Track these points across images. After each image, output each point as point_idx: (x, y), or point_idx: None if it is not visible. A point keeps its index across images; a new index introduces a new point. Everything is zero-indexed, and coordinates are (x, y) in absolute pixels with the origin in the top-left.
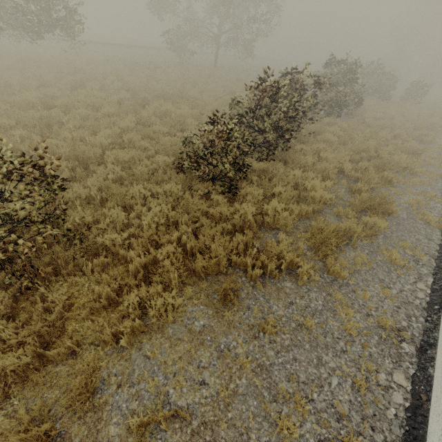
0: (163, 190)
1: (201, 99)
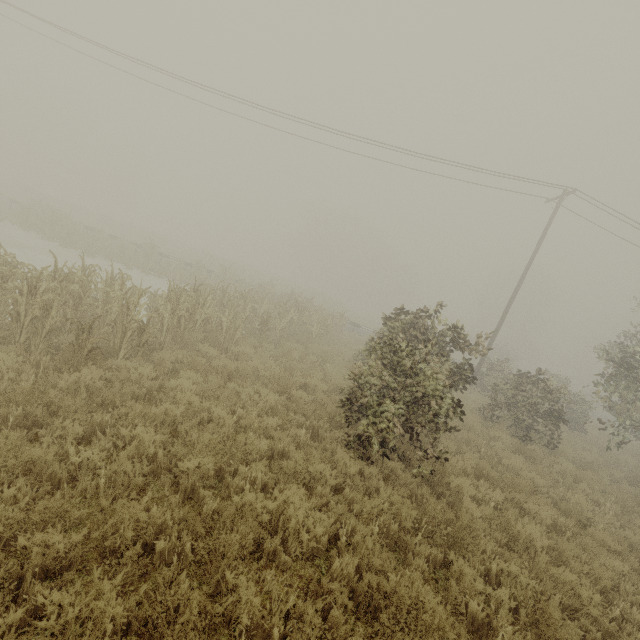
0: None
1: None
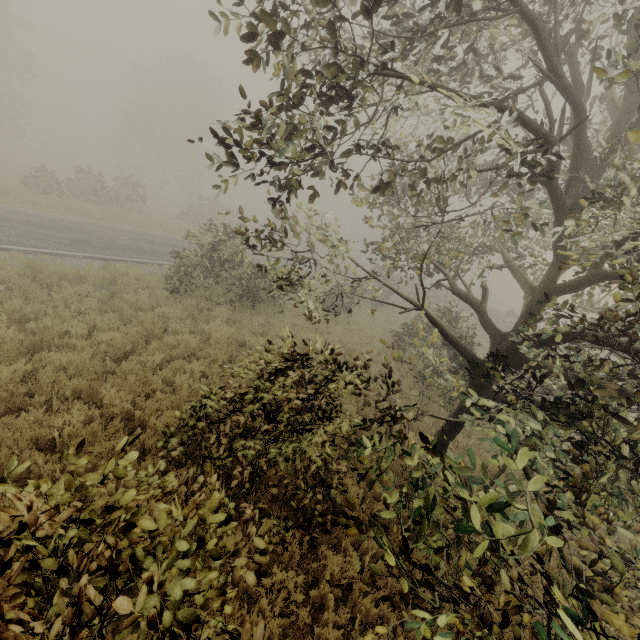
0: None
1: None
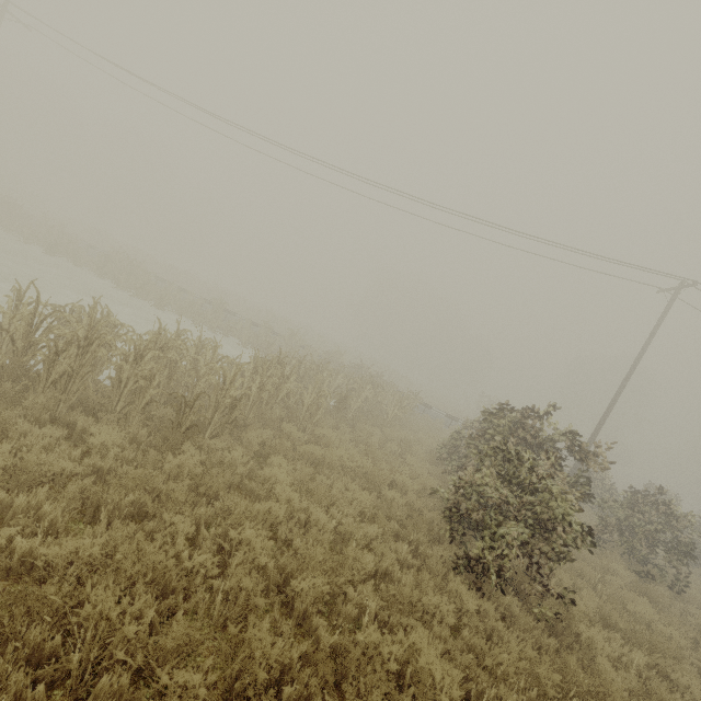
0: None
1: None
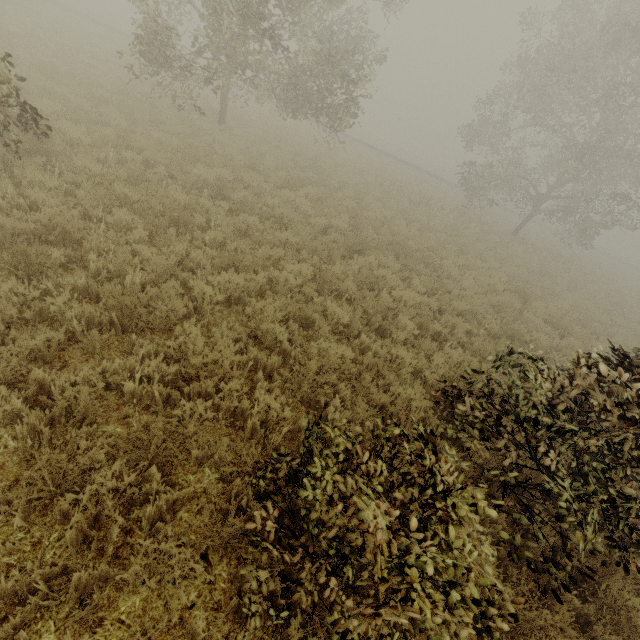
0: (204, 489)
1: (458, 280)
